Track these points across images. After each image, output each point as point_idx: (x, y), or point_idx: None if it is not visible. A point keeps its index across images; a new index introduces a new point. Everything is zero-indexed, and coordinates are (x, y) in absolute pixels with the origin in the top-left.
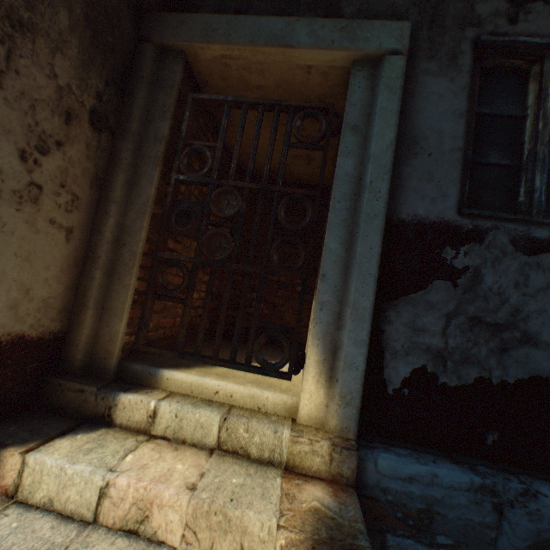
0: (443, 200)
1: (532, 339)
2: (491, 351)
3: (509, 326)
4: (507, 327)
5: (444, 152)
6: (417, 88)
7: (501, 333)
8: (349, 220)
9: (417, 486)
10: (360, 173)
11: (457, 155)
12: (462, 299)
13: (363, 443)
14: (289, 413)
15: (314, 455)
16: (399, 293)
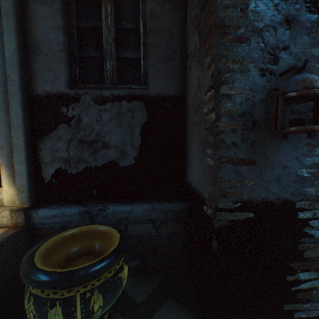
0: (59, 81)
1: (107, 145)
2: (90, 154)
3: (97, 141)
4: (96, 142)
5: (54, 53)
6: (32, 12)
7: (94, 145)
8: (6, 99)
9: (57, 218)
10: (6, 70)
11: (62, 54)
12: (74, 132)
13: (36, 207)
14: (3, 203)
15: (4, 218)
16: (45, 134)
